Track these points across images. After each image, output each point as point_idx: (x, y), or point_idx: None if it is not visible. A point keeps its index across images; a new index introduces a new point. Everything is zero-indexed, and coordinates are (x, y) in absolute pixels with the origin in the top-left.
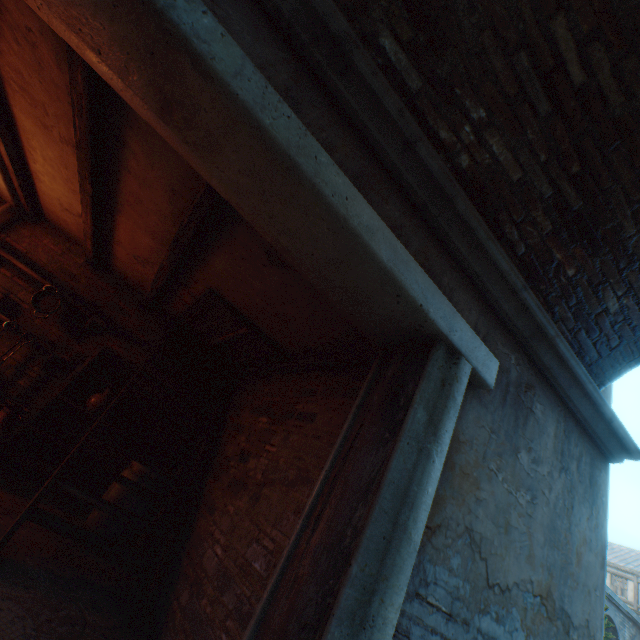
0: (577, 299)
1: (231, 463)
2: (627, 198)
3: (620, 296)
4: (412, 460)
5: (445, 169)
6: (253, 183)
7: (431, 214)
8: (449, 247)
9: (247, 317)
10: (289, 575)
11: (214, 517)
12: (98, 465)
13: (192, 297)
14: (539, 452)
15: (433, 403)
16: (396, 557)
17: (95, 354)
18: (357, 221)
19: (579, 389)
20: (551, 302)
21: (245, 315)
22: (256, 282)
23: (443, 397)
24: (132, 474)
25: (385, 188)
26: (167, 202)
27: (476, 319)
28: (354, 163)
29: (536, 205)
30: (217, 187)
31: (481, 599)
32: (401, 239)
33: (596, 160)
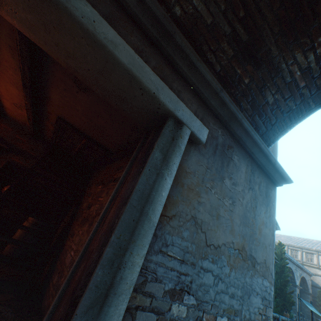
0: (252, 97)
1: (84, 211)
2: (271, 32)
3: (274, 94)
4: (152, 179)
5: (165, 14)
6: (35, 17)
7: (162, 45)
8: (176, 67)
9: (83, 132)
10: (88, 251)
11: (73, 238)
12: (0, 218)
13: (53, 126)
14: (236, 180)
15: (166, 149)
16: (141, 230)
17: (3, 164)
18: (103, 37)
19: (257, 148)
20: (238, 100)
21: (82, 131)
22: (78, 106)
23: (172, 146)
24: (28, 223)
25: (130, 27)
26: (11, 57)
27: (196, 109)
28: (105, 8)
29: (223, 39)
30: (19, 28)
31: (202, 252)
32: (143, 58)
33: (252, 7)
